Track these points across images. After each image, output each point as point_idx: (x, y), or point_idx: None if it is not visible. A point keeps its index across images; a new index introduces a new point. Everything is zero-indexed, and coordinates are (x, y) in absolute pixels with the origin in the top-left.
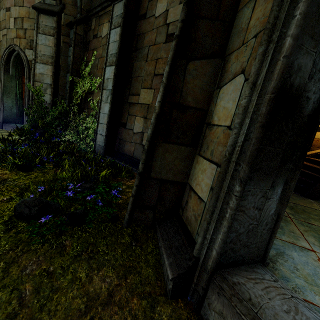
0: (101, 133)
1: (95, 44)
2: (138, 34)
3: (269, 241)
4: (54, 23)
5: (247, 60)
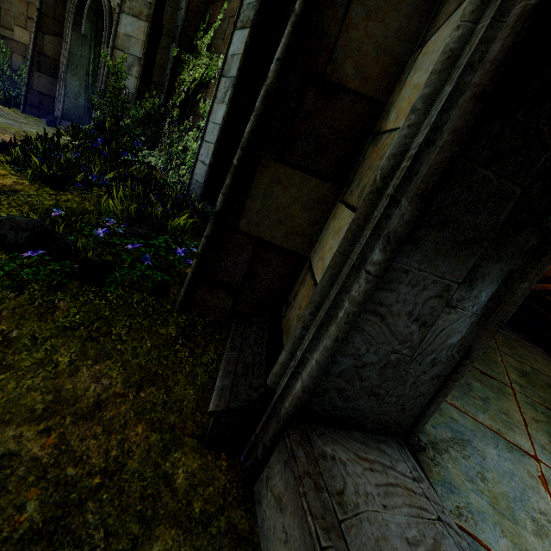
0: (204, 159)
1: None
2: None
3: (431, 401)
4: None
5: None
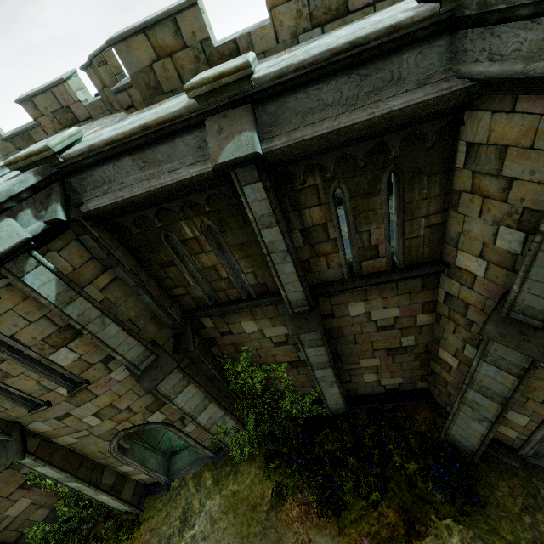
0: (336, 403)
1: (235, 339)
2: (328, 328)
3: None
4: (178, 374)
5: (529, 415)
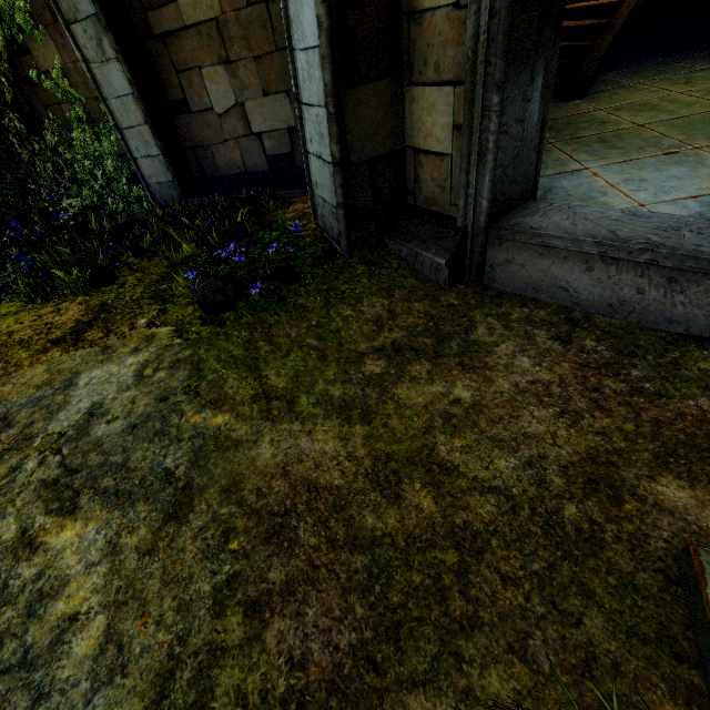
0: (146, 152)
1: None
2: None
3: (537, 165)
4: None
5: None
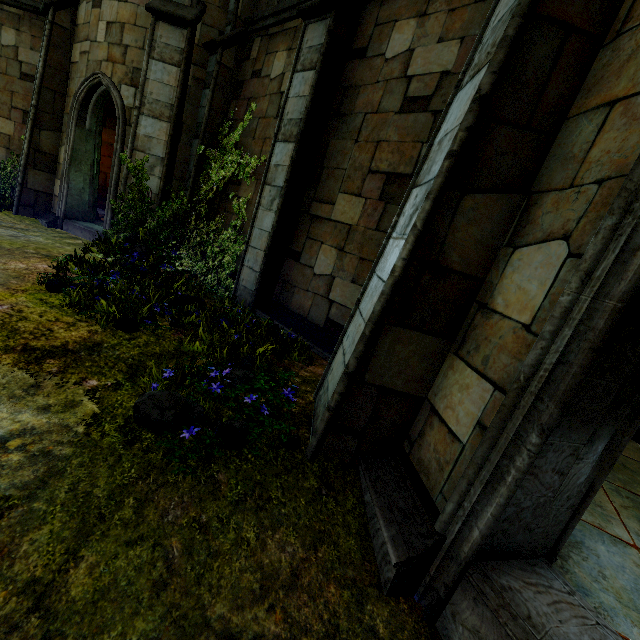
0: (252, 265)
1: (255, 89)
2: (345, 85)
3: (567, 525)
4: (182, 41)
5: (578, 220)
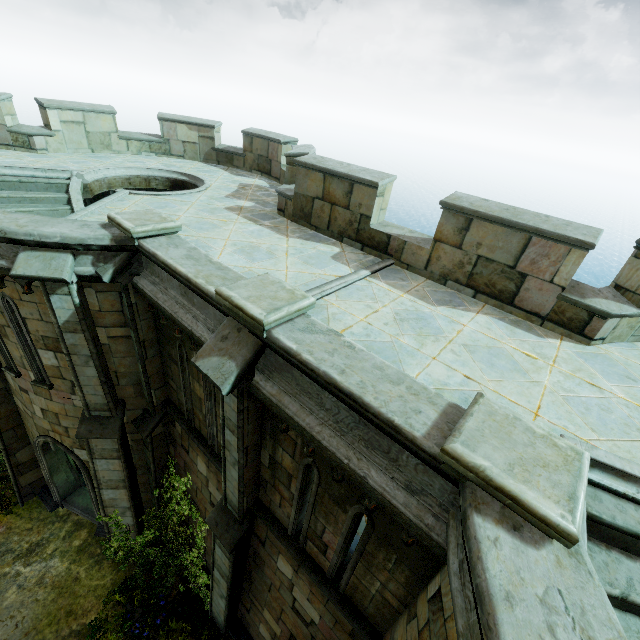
0: (218, 613)
1: (188, 460)
2: (255, 548)
3: None
4: (115, 444)
5: None
